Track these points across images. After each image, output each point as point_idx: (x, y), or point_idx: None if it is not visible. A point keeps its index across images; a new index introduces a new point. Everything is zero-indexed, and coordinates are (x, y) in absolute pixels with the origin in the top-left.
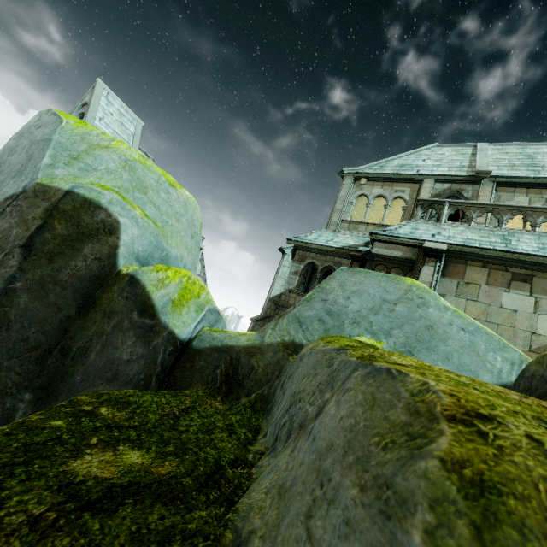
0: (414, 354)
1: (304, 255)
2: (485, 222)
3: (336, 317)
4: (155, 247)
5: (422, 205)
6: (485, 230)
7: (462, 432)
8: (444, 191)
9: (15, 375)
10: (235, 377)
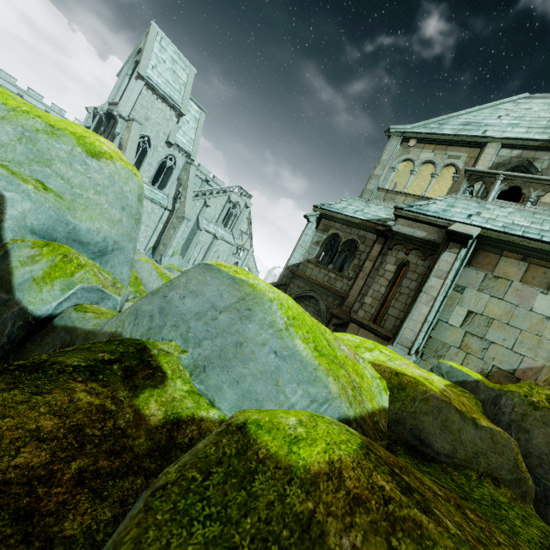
0: (206, 370)
1: (329, 224)
2: None
3: (163, 316)
4: (56, 221)
5: (470, 177)
6: (541, 214)
7: None
8: (510, 160)
9: None
10: None
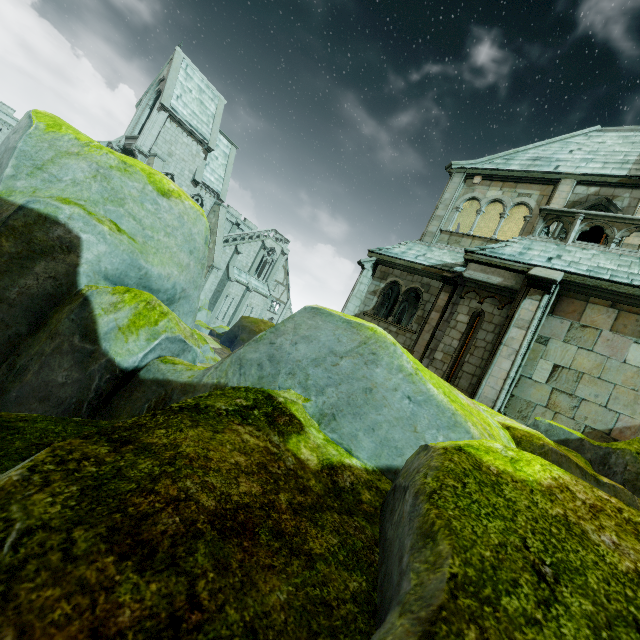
0: (336, 418)
1: (387, 271)
2: (639, 244)
3: (275, 364)
4: (129, 265)
5: (546, 217)
6: (627, 256)
7: None
8: (587, 198)
9: None
10: None
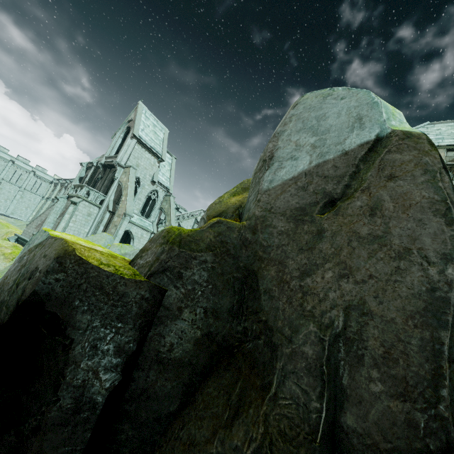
0: None
1: None
2: None
3: None
4: None
5: (450, 169)
6: None
7: None
8: None
9: None
10: None
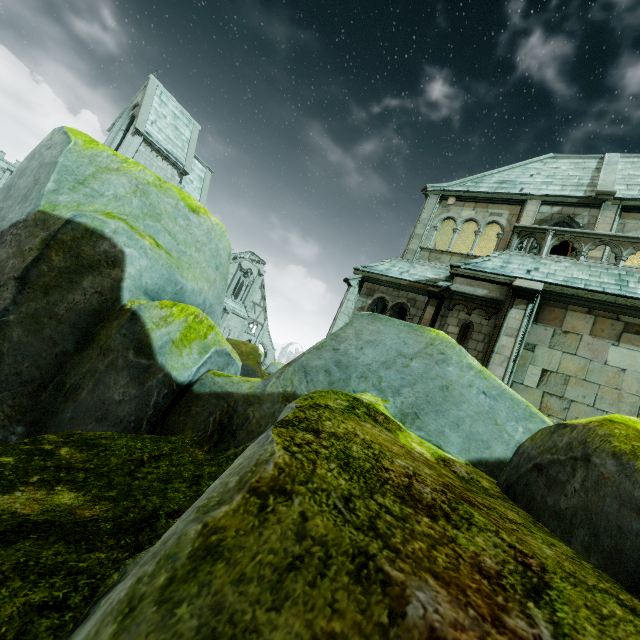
0: (419, 417)
1: (373, 288)
2: (601, 257)
3: (344, 369)
4: (167, 280)
5: (520, 233)
6: (596, 267)
7: (249, 502)
8: (551, 216)
9: (8, 408)
10: (229, 426)
